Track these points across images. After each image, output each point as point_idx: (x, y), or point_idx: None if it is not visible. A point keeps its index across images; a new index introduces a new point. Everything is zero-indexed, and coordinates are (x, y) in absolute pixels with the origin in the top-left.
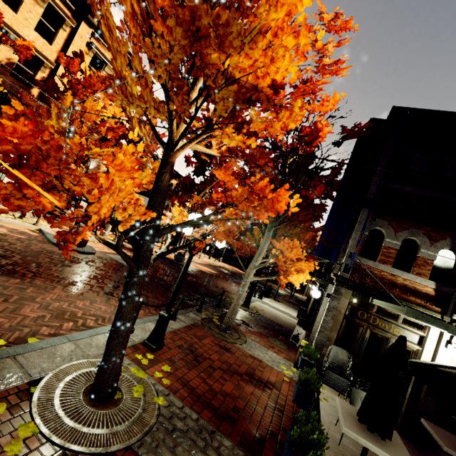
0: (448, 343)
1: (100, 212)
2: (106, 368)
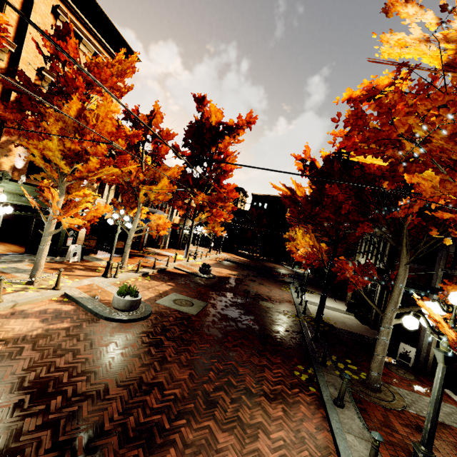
0: None
1: None
2: None
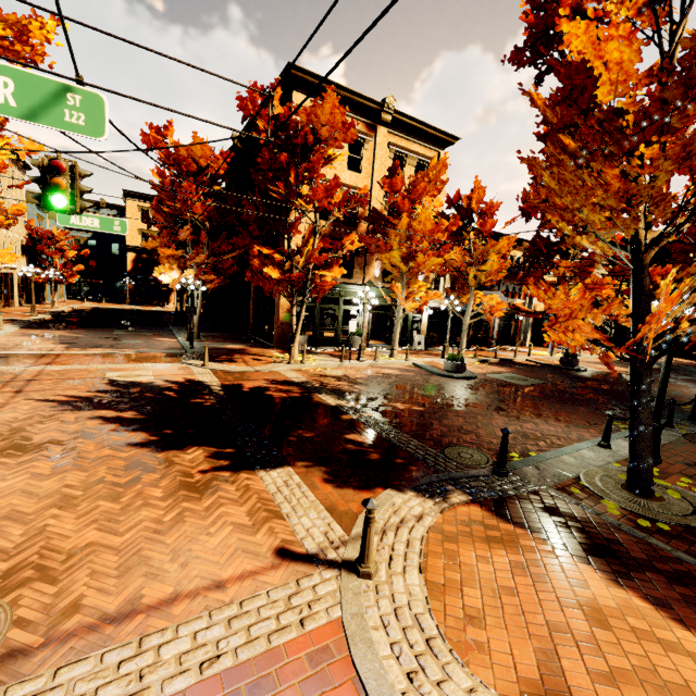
0: None
1: (641, 336)
2: (640, 467)
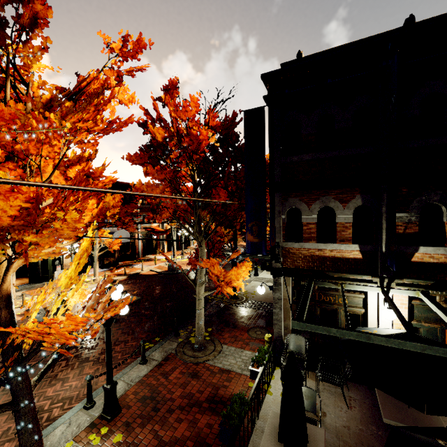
0: (384, 302)
1: None
2: None
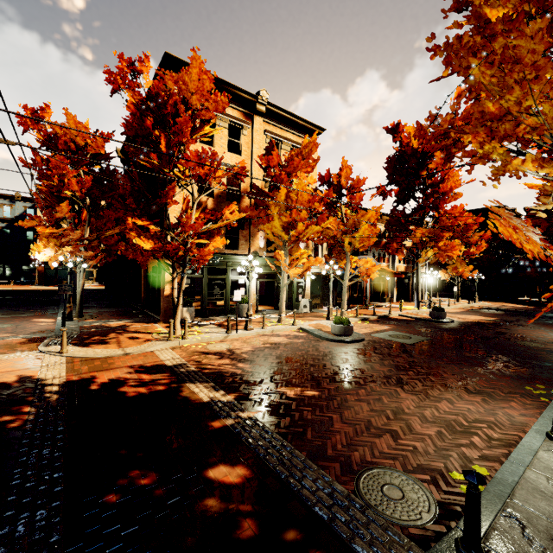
0: None
1: None
2: None
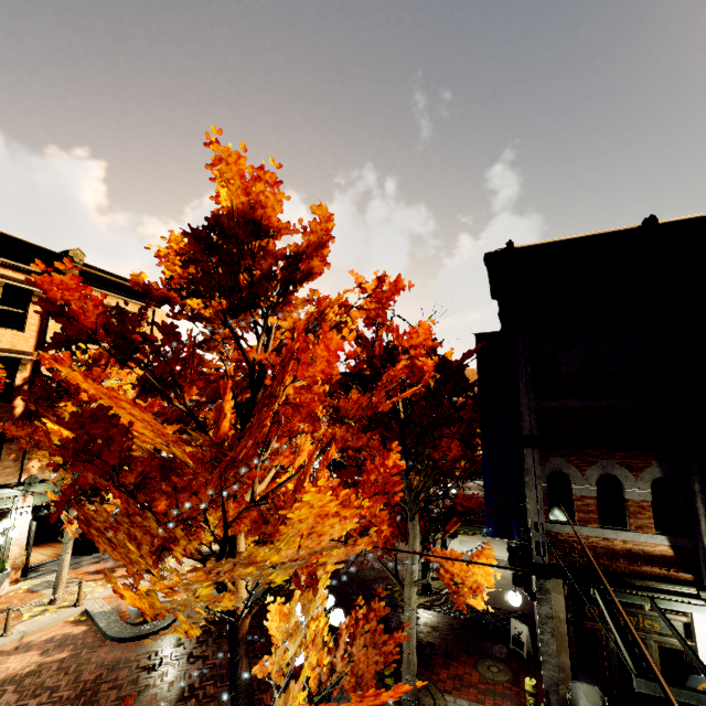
0: None
1: None
2: None
